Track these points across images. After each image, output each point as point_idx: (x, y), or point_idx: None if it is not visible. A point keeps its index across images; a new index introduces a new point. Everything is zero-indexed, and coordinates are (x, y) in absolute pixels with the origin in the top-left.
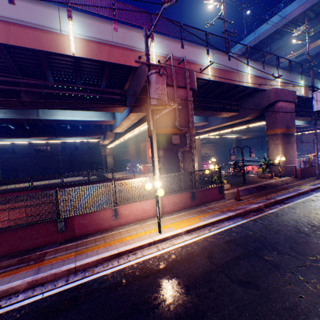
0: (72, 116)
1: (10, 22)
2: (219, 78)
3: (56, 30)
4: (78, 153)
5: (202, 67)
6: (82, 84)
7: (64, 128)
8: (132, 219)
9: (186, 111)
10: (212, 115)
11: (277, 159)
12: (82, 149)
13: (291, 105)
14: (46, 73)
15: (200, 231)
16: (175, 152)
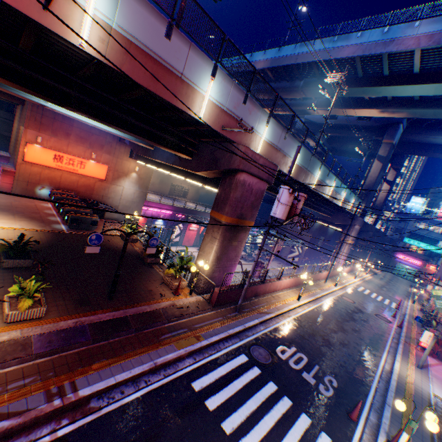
0: None
1: None
2: (122, 64)
3: None
4: None
5: None
6: None
7: None
8: None
9: None
10: (142, 139)
11: (200, 264)
12: None
13: (263, 185)
14: None
15: None
16: None
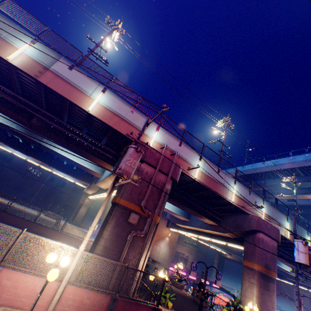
0: (68, 154)
1: (60, 76)
2: (204, 182)
3: (88, 93)
4: (61, 189)
5: (191, 166)
6: (88, 133)
7: (62, 161)
8: (6, 299)
9: (158, 195)
10: (193, 213)
11: (249, 306)
12: (67, 187)
13: (274, 242)
14: (64, 114)
15: None
16: (127, 231)
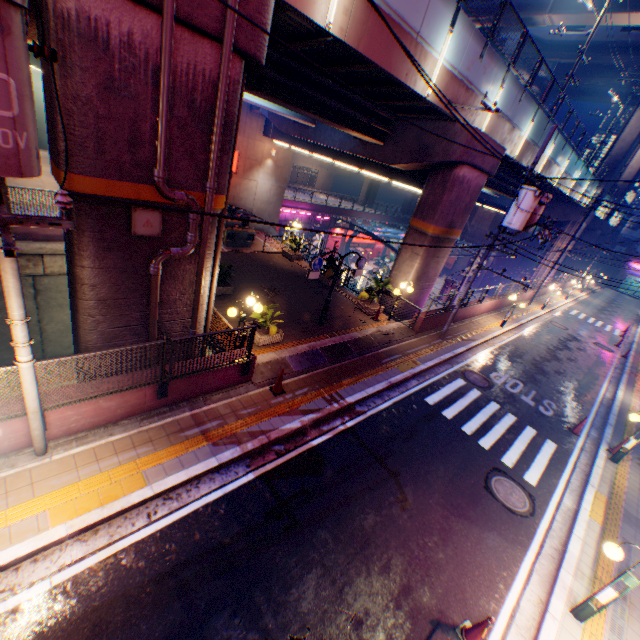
0: None
1: None
2: (360, 39)
3: None
4: None
5: None
6: None
7: None
8: None
9: (205, 134)
10: (323, 122)
11: (401, 287)
12: None
13: (482, 180)
14: None
15: (124, 523)
16: (143, 256)
